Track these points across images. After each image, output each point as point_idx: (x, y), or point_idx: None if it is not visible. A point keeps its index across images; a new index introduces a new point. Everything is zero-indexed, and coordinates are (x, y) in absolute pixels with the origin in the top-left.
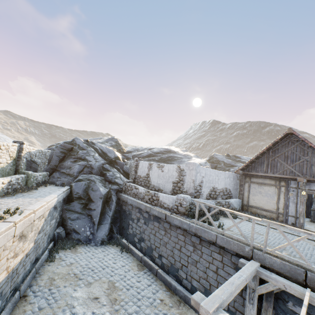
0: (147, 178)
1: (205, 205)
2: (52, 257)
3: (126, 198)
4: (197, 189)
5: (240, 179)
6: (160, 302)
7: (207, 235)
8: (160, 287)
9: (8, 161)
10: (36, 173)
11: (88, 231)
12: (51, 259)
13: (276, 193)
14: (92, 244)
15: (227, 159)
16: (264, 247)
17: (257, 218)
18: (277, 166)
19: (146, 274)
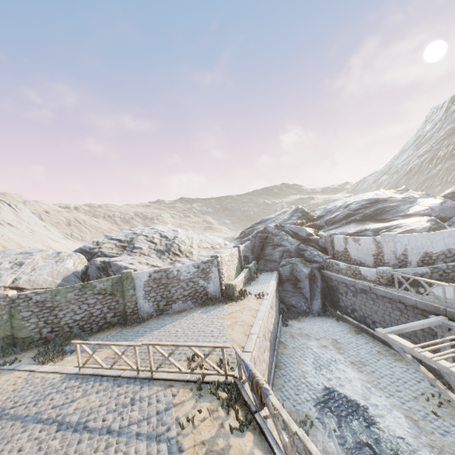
0: (346, 253)
1: (415, 273)
2: (285, 323)
3: (329, 274)
4: (401, 258)
5: None
6: (376, 352)
7: (408, 300)
8: (377, 345)
9: (237, 262)
10: (251, 265)
11: (304, 306)
12: (285, 325)
13: None
14: (310, 316)
15: None
16: (454, 306)
17: (444, 284)
18: None
19: (363, 336)
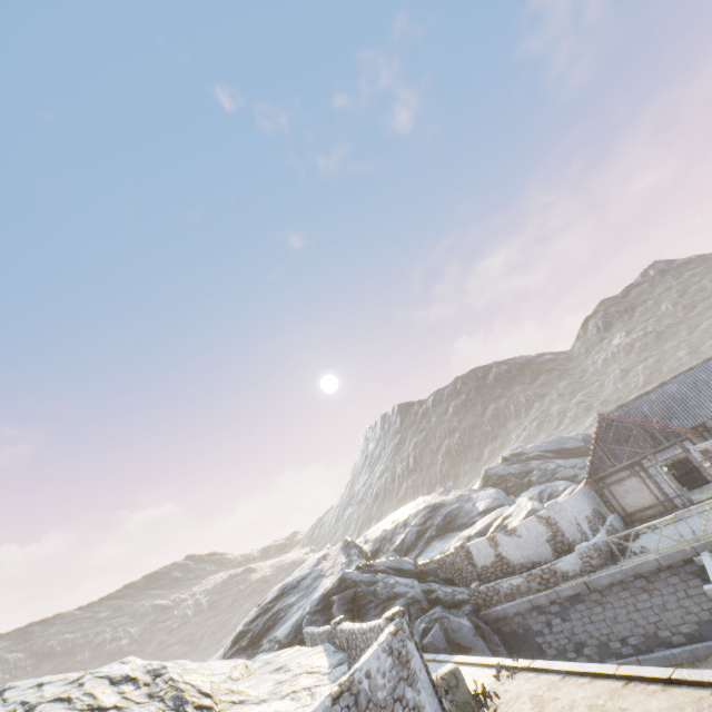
0: (502, 561)
1: (603, 542)
2: None
3: (501, 610)
4: (579, 529)
5: (594, 489)
6: None
7: (647, 565)
8: None
9: None
10: None
11: None
12: None
13: (640, 482)
14: None
15: (511, 465)
16: (695, 536)
17: (670, 516)
18: (617, 453)
19: None
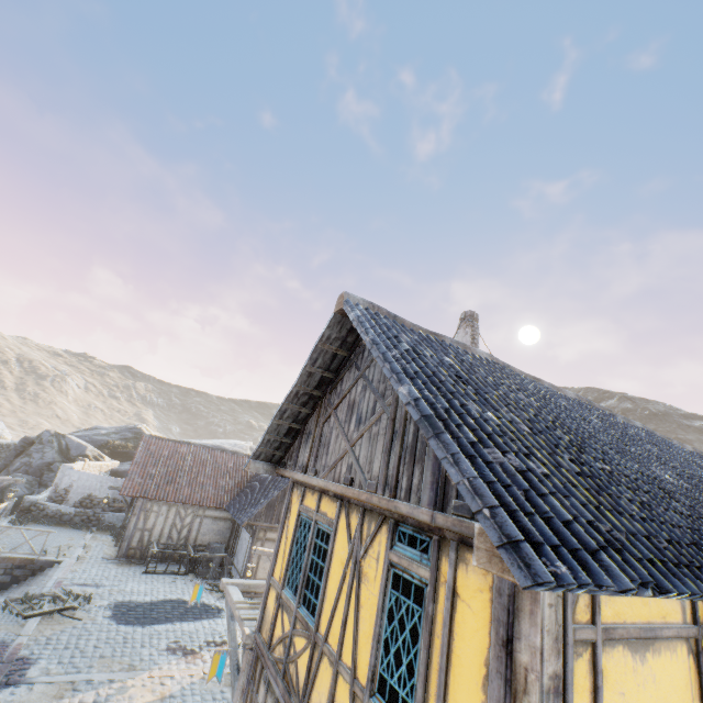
0: None
1: (58, 511)
2: None
3: None
4: (62, 493)
5: None
6: None
7: None
8: None
9: None
10: None
11: None
12: None
13: None
14: None
15: None
16: None
17: None
18: None
19: None
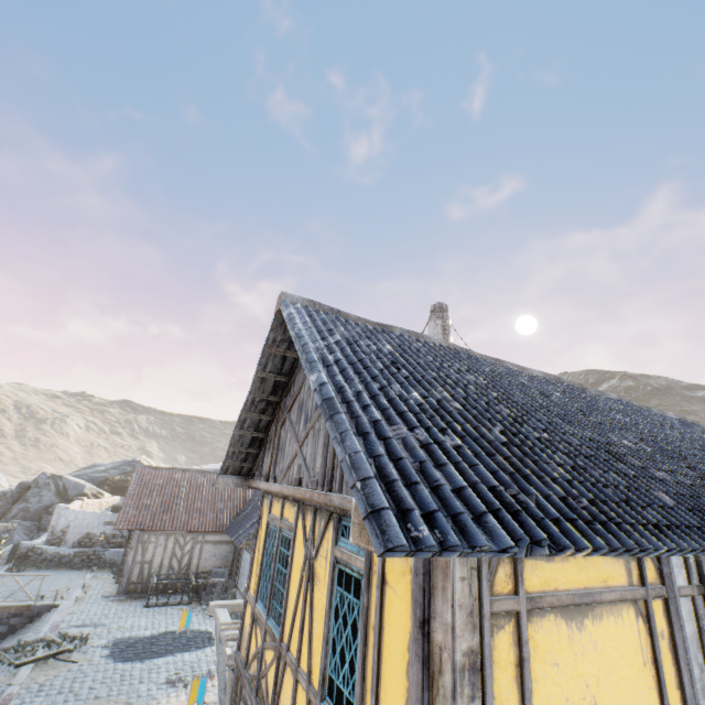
0: None
1: (57, 553)
2: None
3: None
4: (59, 535)
5: None
6: None
7: None
8: None
9: None
10: None
11: None
12: None
13: None
14: None
15: None
16: None
17: None
18: None
19: None
